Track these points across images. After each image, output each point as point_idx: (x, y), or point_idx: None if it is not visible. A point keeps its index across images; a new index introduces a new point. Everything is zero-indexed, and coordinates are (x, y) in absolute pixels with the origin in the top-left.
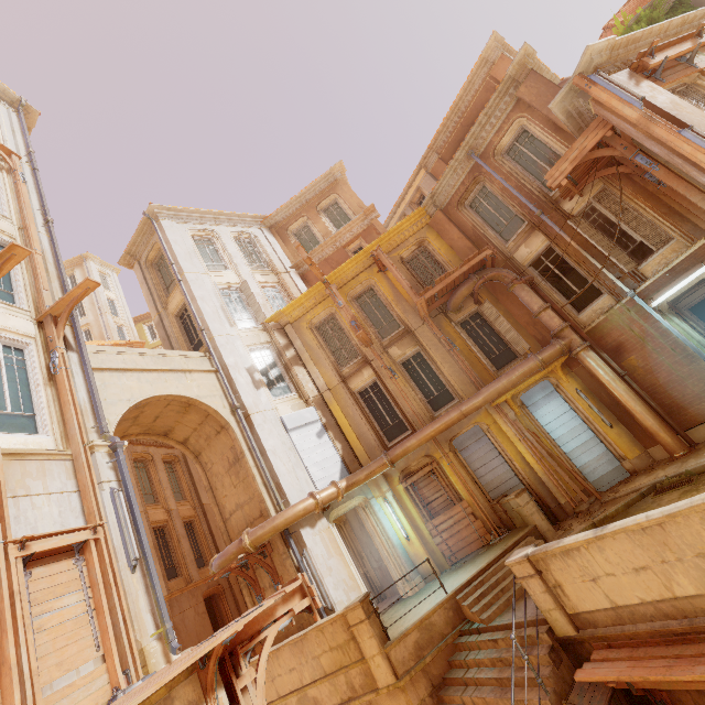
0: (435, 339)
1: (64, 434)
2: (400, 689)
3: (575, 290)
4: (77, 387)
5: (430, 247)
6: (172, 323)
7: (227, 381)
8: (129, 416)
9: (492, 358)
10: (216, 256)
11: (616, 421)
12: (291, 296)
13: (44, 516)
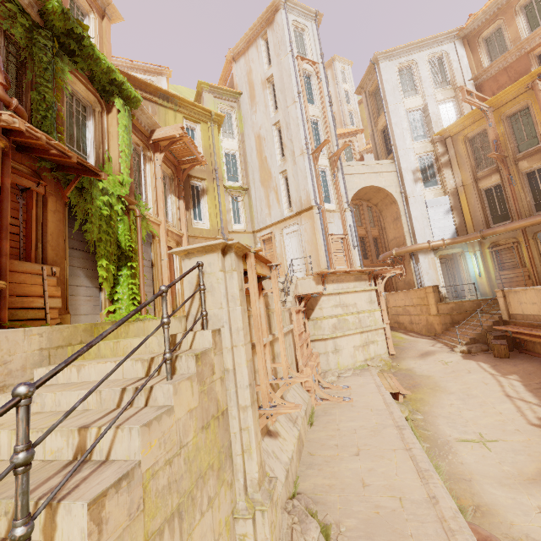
0: None
1: (337, 204)
2: (438, 317)
3: None
4: (340, 187)
5: None
6: (378, 136)
7: (400, 178)
8: (355, 194)
9: None
10: (411, 82)
11: None
12: (460, 110)
13: (334, 229)
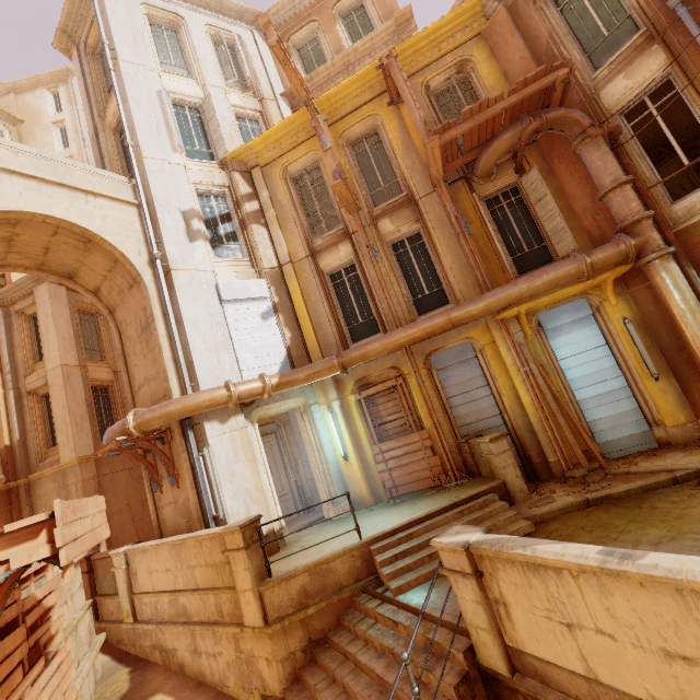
0: (444, 216)
1: None
2: (268, 634)
3: (683, 161)
4: None
5: (473, 73)
6: (108, 139)
7: (152, 222)
8: None
9: (517, 257)
10: (179, 54)
11: (667, 372)
12: None
13: None
